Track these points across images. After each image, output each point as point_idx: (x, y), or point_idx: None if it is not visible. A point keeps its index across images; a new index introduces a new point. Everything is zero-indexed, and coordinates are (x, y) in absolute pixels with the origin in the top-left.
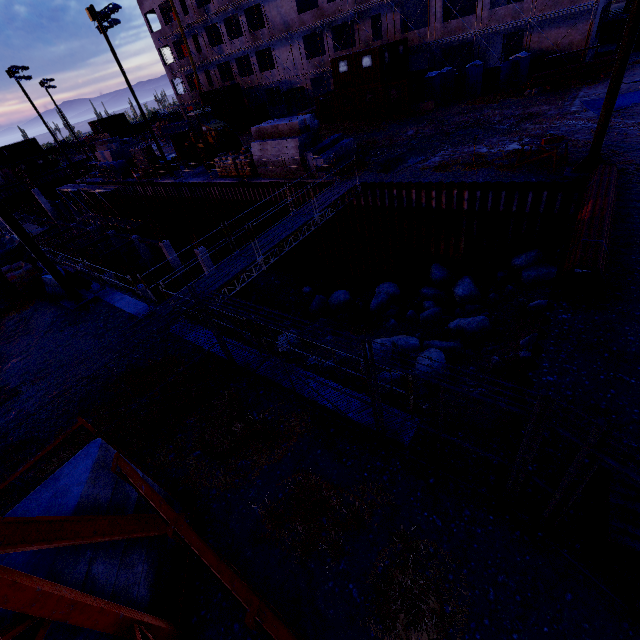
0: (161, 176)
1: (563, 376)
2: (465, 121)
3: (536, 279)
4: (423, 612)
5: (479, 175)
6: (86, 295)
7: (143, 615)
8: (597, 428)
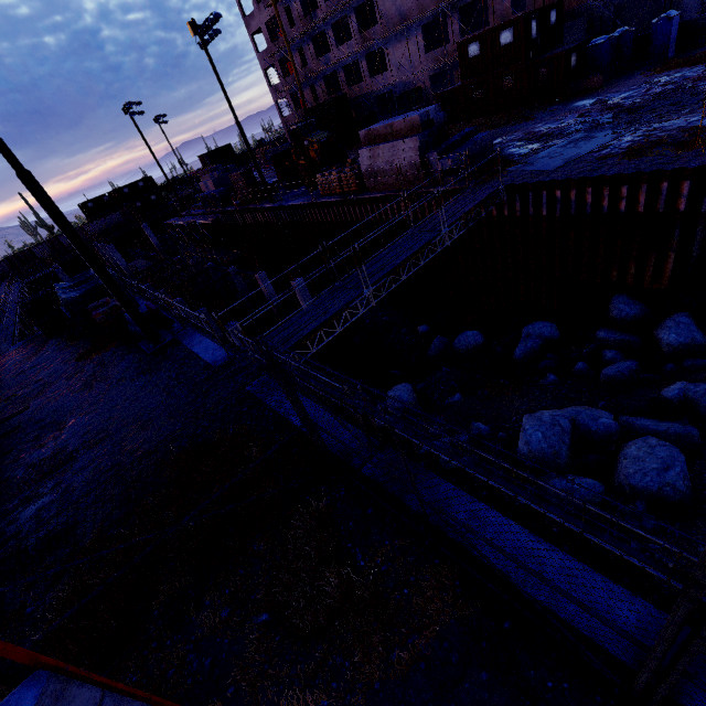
0: (260, 201)
1: None
2: (657, 92)
3: None
4: None
5: None
6: (165, 336)
7: None
8: None
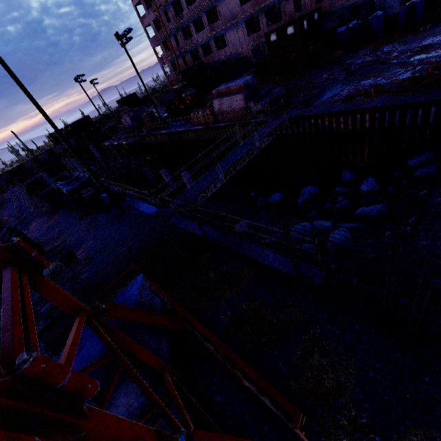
0: (159, 129)
1: (435, 241)
2: (368, 60)
3: (427, 174)
4: (324, 379)
5: (377, 101)
6: (123, 204)
7: (167, 365)
8: (426, 260)
